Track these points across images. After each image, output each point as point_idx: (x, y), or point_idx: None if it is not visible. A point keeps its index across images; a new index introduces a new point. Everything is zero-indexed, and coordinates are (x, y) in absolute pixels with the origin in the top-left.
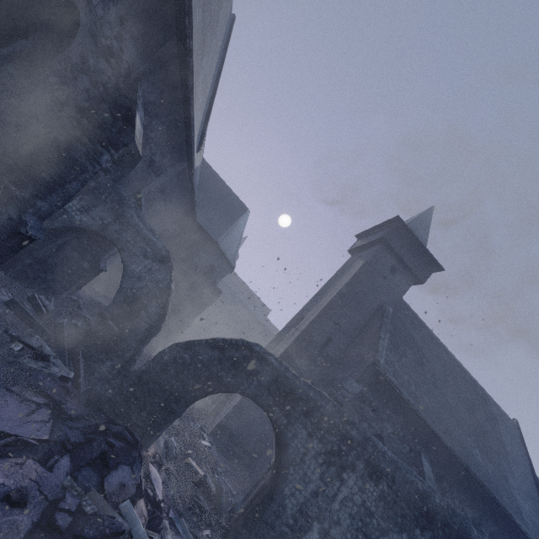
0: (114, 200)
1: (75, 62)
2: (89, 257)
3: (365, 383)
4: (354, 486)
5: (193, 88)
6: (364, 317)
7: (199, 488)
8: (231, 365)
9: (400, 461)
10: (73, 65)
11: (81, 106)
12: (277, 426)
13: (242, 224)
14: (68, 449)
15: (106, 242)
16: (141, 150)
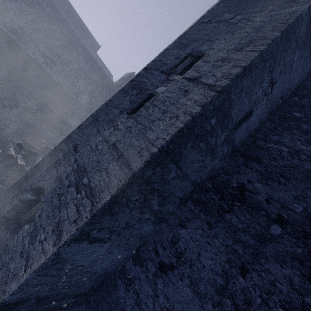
0: None
1: None
2: None
3: None
4: None
5: None
6: (300, 79)
7: None
8: None
9: None
10: None
11: None
12: None
13: None
14: None
15: None
16: None
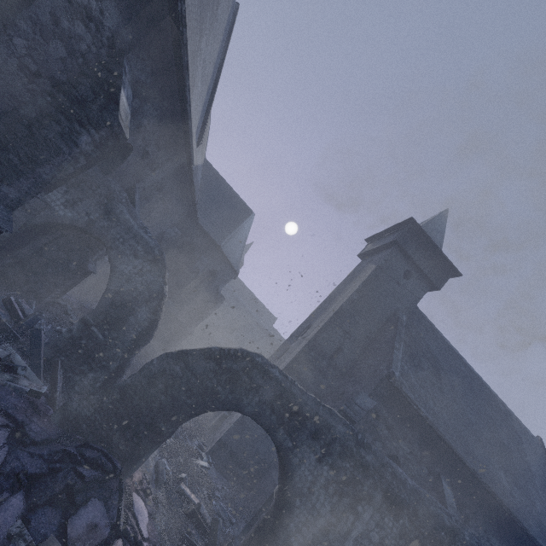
0: (102, 193)
1: (45, 22)
2: (76, 257)
3: (379, 398)
4: (370, 521)
5: (188, 65)
6: (376, 326)
7: (191, 521)
8: (228, 379)
9: (422, 490)
10: (43, 25)
11: (56, 79)
12: (281, 450)
13: (246, 228)
14: (22, 484)
15: (95, 241)
16: (127, 133)
